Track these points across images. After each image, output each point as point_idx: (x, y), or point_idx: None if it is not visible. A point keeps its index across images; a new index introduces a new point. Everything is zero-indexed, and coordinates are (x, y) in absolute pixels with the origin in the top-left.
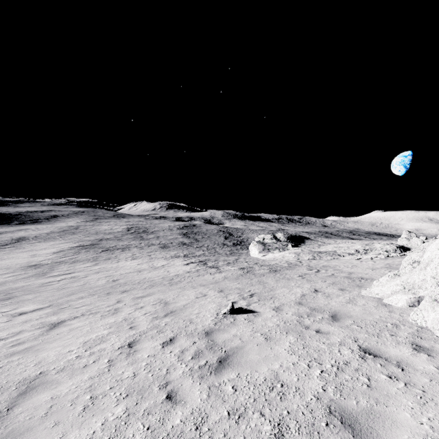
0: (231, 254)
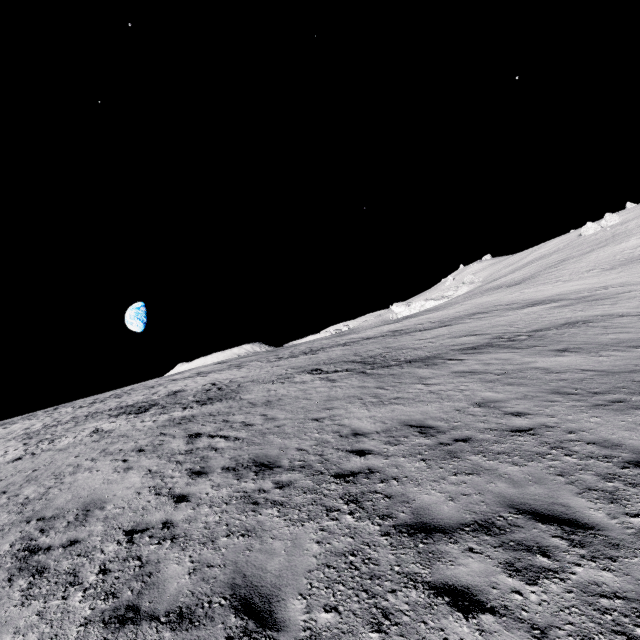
0: None
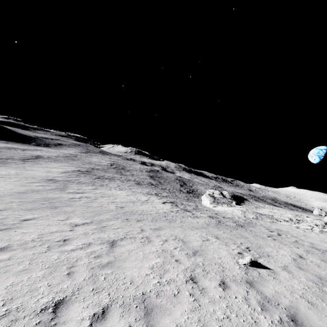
0: (188, 200)
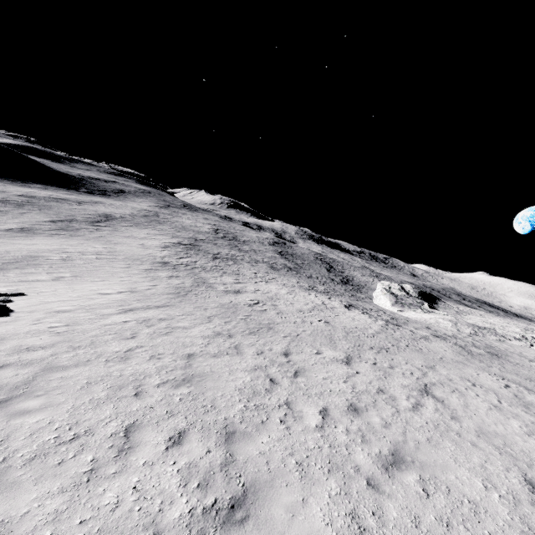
0: (356, 298)
